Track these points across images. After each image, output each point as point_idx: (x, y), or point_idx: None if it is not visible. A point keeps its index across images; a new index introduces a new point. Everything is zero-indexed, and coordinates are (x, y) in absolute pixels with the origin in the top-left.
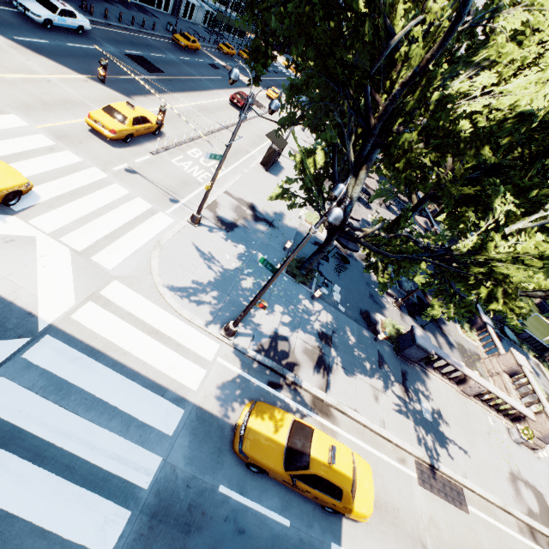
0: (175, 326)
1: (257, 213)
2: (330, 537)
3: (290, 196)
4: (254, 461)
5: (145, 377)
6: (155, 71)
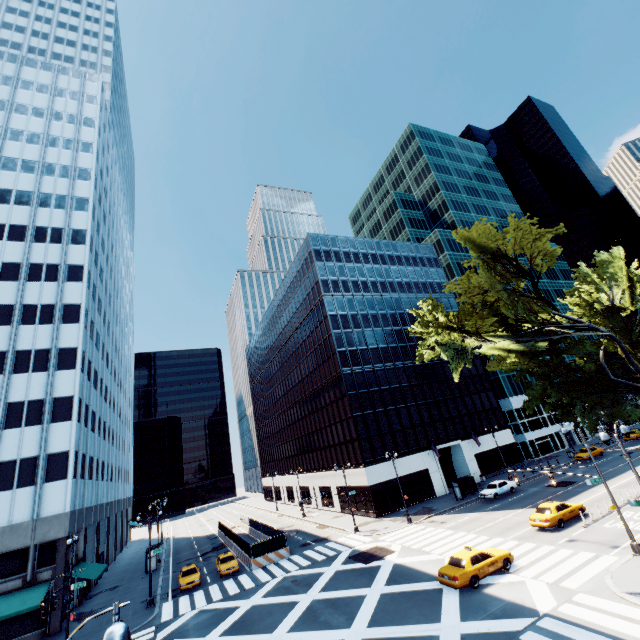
0: None
1: None
2: None
3: None
4: None
5: (623, 639)
6: (569, 484)
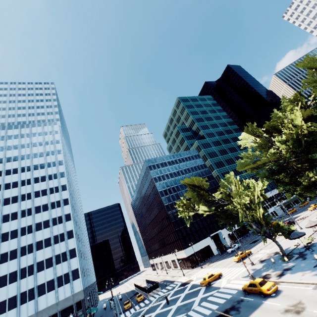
0: (241, 282)
1: (276, 252)
2: (263, 300)
3: (264, 239)
4: (243, 288)
5: (233, 289)
6: (256, 241)
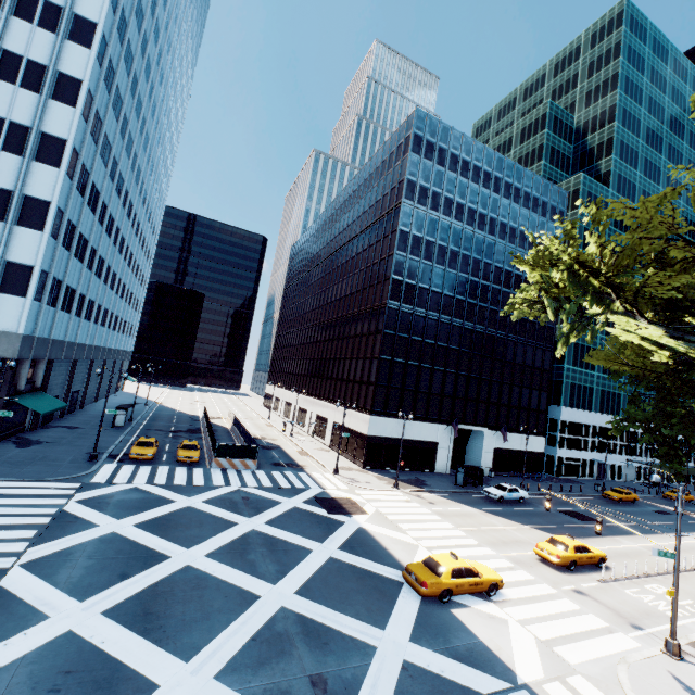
0: None
1: None
2: None
3: None
4: None
5: None
6: (589, 520)
